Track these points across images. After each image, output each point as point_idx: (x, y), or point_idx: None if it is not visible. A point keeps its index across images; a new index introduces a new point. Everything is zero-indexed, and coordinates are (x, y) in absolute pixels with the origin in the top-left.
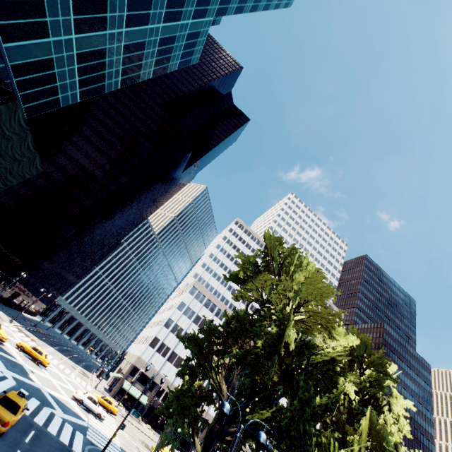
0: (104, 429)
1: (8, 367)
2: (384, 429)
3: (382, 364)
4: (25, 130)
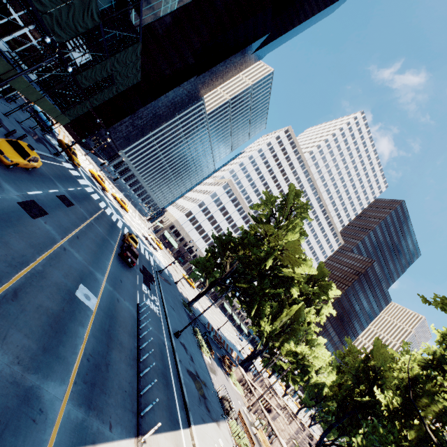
0: (158, 256)
1: (116, 212)
2: (303, 314)
3: (327, 288)
4: (138, 58)
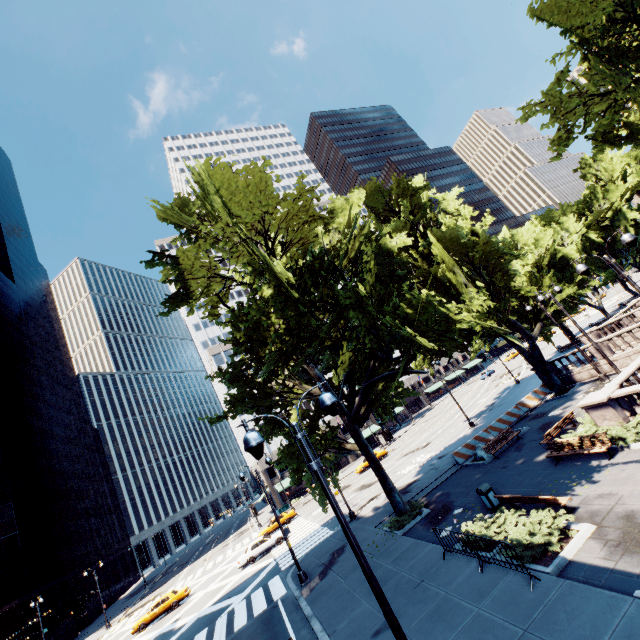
0: (295, 538)
1: None
2: (451, 232)
3: (404, 186)
4: None
